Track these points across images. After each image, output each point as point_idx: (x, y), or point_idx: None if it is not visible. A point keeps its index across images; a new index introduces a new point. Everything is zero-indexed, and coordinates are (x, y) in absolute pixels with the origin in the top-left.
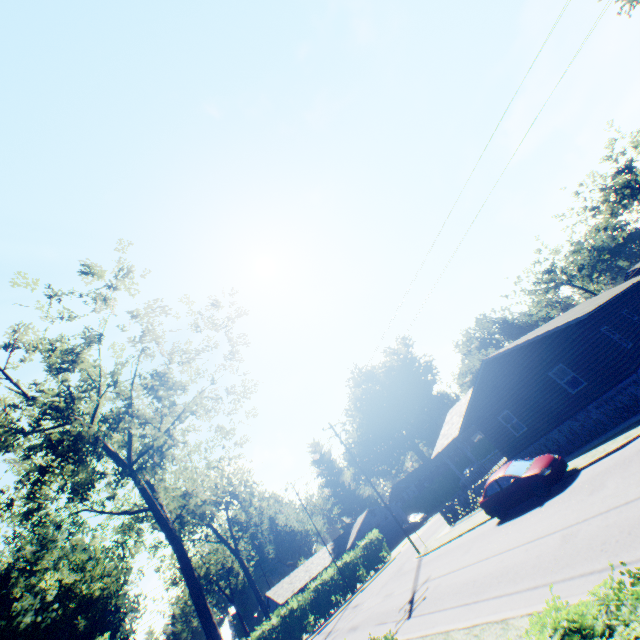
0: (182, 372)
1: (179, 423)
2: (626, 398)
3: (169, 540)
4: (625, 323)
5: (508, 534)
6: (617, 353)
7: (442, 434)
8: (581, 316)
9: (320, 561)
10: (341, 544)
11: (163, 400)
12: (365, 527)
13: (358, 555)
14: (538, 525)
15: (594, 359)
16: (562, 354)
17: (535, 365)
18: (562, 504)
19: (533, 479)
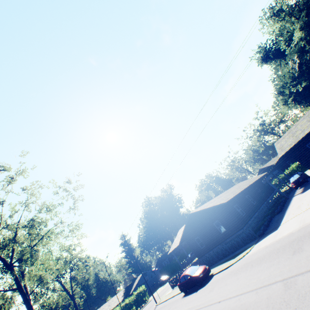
0: (47, 214)
1: (41, 242)
2: (235, 242)
3: (25, 305)
4: (245, 202)
5: (182, 305)
6: (237, 219)
7: (174, 242)
8: (224, 202)
9: (116, 300)
10: (128, 290)
11: (32, 234)
12: (140, 282)
13: (133, 299)
14: (190, 304)
15: (229, 220)
16: (218, 216)
17: (208, 219)
18: (200, 294)
19: (196, 278)
